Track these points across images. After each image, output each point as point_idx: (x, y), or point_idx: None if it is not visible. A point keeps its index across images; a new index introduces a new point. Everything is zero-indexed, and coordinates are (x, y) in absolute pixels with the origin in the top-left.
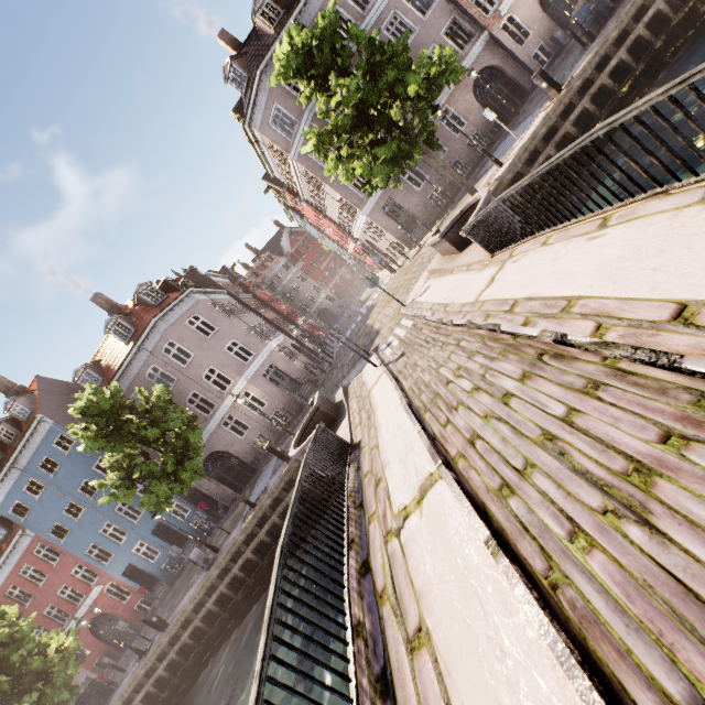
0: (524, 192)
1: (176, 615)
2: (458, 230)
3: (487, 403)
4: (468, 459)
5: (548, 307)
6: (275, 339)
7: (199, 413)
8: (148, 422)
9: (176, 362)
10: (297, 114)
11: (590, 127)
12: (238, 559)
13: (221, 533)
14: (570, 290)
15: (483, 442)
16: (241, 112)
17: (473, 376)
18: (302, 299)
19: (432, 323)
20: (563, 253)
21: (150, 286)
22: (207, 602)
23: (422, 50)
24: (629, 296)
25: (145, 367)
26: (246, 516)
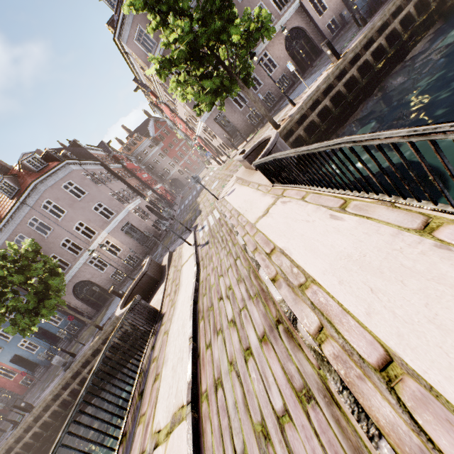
0: (291, 159)
1: (39, 402)
2: (256, 155)
3: (235, 347)
4: (209, 406)
5: (291, 273)
6: (133, 203)
7: (70, 253)
8: (15, 270)
9: (53, 216)
10: (156, 36)
11: (355, 89)
12: (87, 365)
13: (83, 339)
14: (309, 265)
15: (222, 393)
16: (114, 26)
17: (235, 305)
18: (160, 170)
19: (229, 224)
20: (312, 219)
21: (32, 156)
22: (63, 394)
23: (252, 4)
24: (349, 309)
25: (27, 217)
26: (96, 334)
